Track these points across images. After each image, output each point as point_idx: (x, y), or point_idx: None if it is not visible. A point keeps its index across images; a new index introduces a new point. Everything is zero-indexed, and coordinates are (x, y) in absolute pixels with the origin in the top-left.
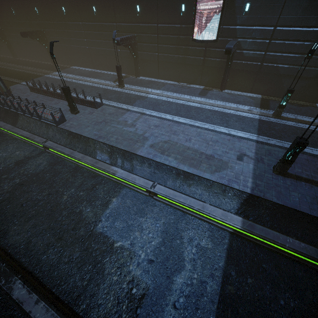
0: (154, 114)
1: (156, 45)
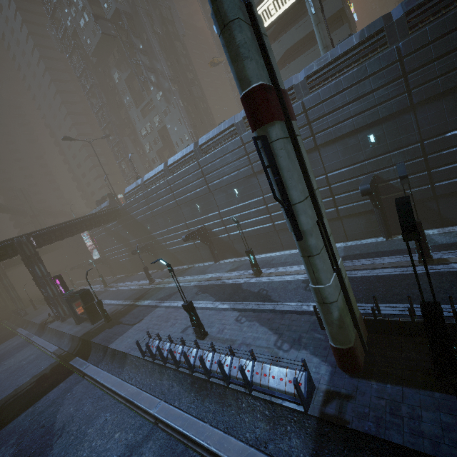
0: None
1: None
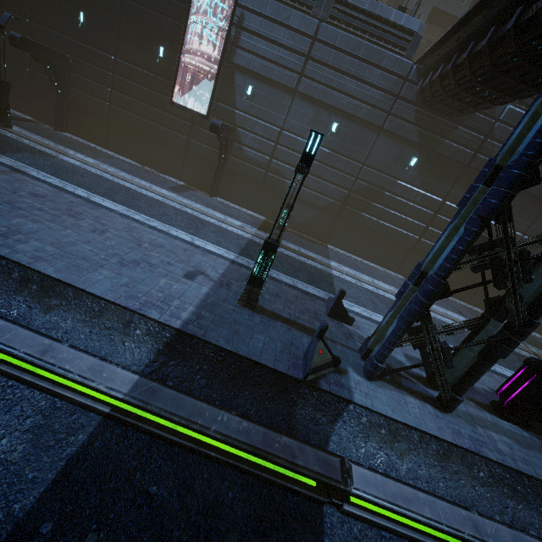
0: (48, 180)
1: (109, 89)
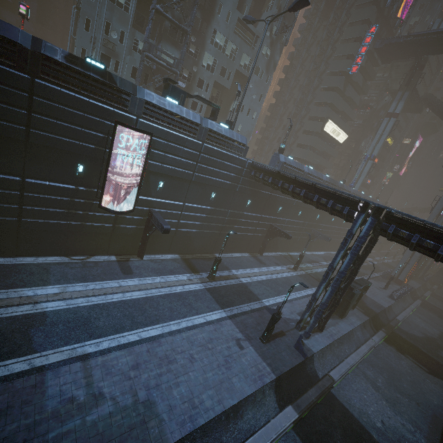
0: (105, 346)
1: (18, 206)
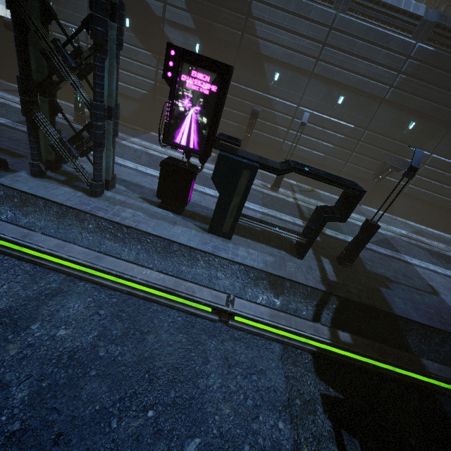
0: None
1: None
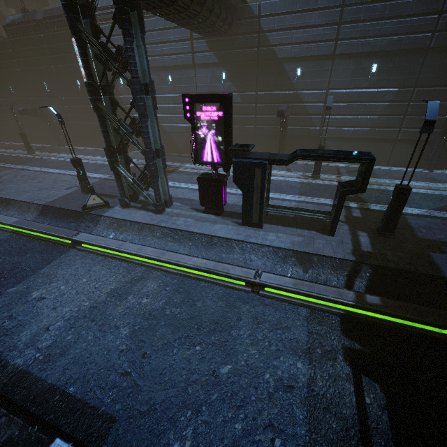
0: (34, 169)
1: (69, 115)
